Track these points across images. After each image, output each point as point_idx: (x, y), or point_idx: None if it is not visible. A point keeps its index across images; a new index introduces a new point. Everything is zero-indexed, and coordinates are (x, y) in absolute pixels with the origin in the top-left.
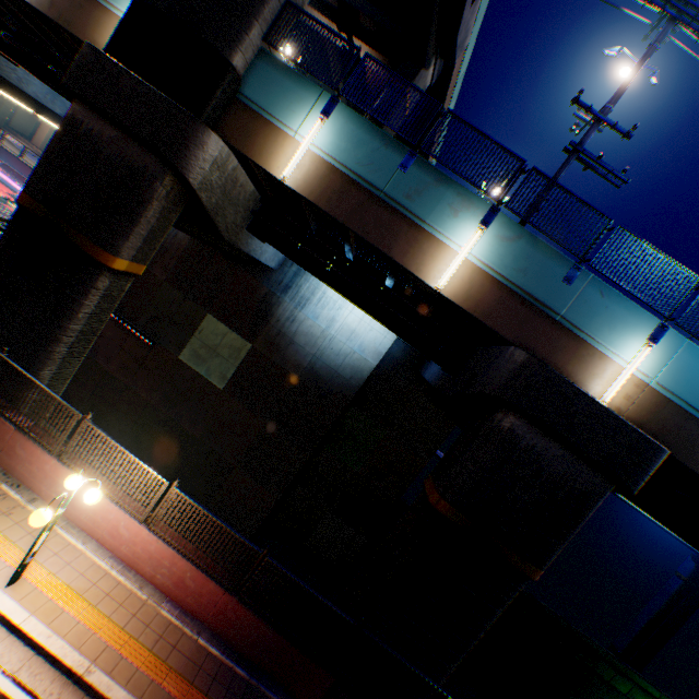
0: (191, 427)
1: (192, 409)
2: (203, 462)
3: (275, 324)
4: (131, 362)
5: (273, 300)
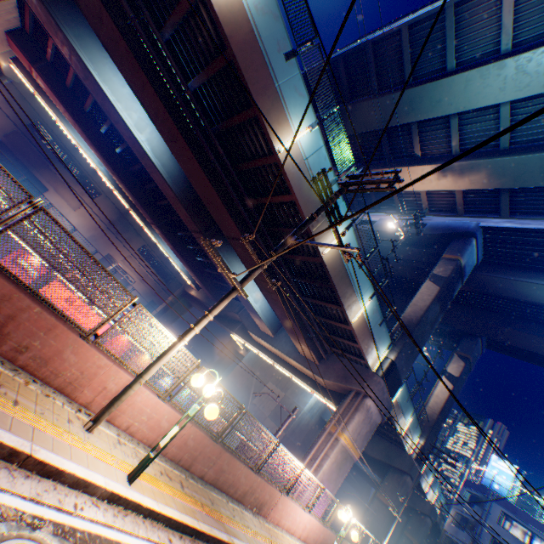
0: None
1: None
2: None
3: None
4: None
5: None
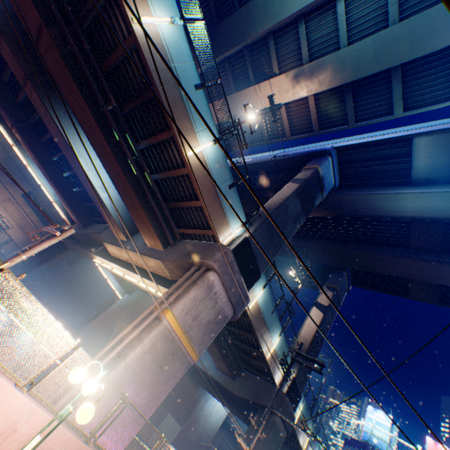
0: None
1: None
2: None
3: (195, 412)
4: None
5: (198, 399)
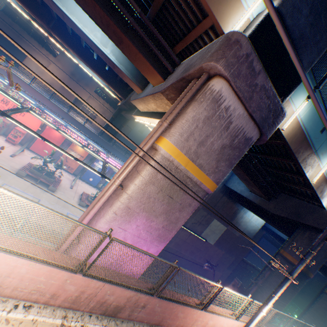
0: (198, 259)
1: (200, 253)
2: (200, 269)
3: (236, 219)
4: (179, 241)
5: (237, 211)
